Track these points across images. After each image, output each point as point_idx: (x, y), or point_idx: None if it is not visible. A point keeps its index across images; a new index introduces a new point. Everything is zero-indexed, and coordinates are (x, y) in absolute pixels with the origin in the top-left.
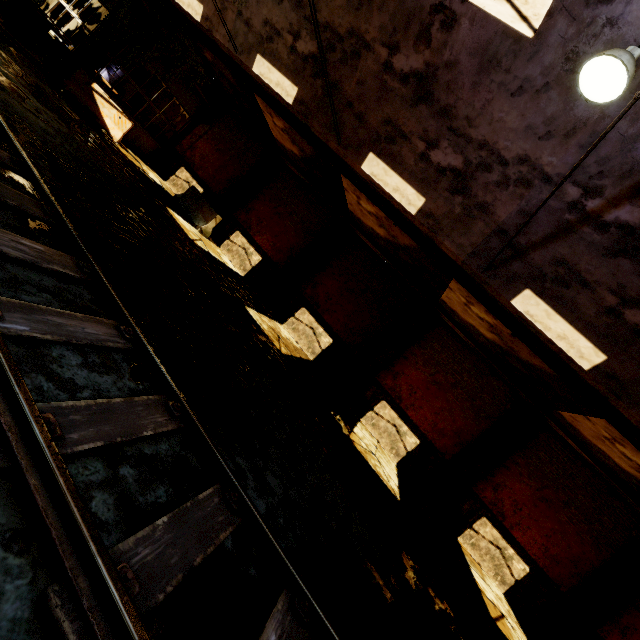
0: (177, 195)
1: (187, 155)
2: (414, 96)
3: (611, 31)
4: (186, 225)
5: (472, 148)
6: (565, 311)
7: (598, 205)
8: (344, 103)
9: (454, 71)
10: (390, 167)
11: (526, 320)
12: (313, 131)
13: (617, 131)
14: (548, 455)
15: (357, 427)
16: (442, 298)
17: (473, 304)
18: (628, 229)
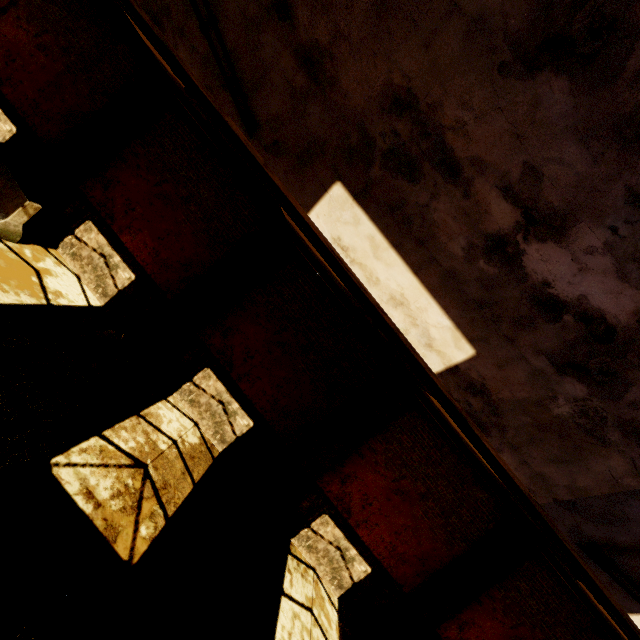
0: None
1: None
2: (532, 28)
3: None
4: None
5: None
6: None
7: None
8: None
9: None
10: (390, 240)
11: None
12: (185, 68)
13: None
14: (530, 587)
15: (283, 597)
16: (427, 394)
17: None
18: None
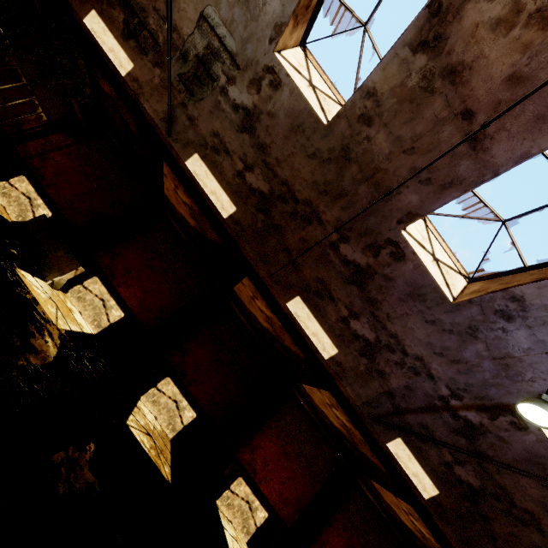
0: (16, 222)
1: (34, 163)
2: (350, 277)
3: (502, 333)
4: (39, 289)
5: (385, 333)
6: (420, 458)
7: (457, 404)
8: (283, 246)
9: (389, 283)
10: (314, 315)
11: (393, 457)
12: (240, 247)
13: (483, 376)
14: (355, 507)
15: (225, 529)
16: (303, 385)
17: (337, 410)
18: (470, 424)
